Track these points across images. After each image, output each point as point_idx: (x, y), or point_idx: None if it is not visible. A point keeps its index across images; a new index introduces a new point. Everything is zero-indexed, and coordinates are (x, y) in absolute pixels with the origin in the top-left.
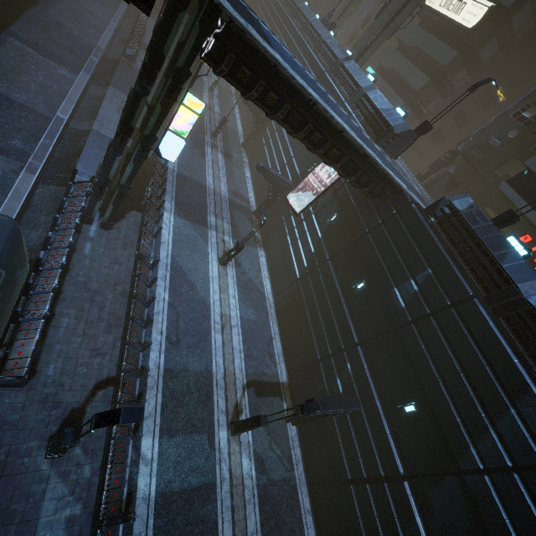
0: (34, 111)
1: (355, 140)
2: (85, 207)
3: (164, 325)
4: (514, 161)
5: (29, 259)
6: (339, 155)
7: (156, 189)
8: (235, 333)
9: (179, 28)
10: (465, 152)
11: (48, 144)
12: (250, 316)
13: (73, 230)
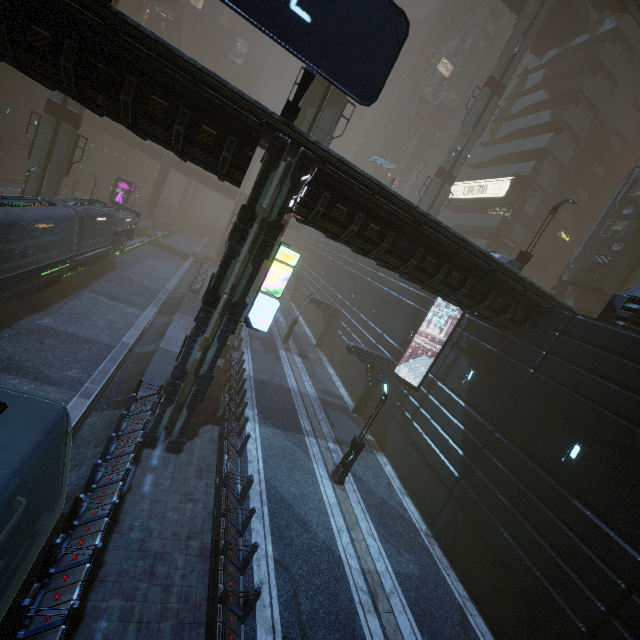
0: (99, 343)
1: (479, 248)
2: (149, 420)
3: (275, 609)
4: (639, 270)
5: (60, 514)
6: (461, 278)
7: (233, 395)
8: (398, 609)
9: (250, 236)
10: (575, 280)
11: (109, 367)
12: (409, 567)
13: (131, 455)
